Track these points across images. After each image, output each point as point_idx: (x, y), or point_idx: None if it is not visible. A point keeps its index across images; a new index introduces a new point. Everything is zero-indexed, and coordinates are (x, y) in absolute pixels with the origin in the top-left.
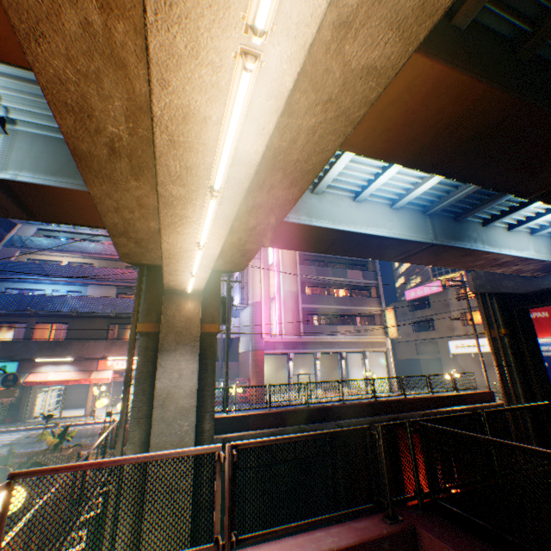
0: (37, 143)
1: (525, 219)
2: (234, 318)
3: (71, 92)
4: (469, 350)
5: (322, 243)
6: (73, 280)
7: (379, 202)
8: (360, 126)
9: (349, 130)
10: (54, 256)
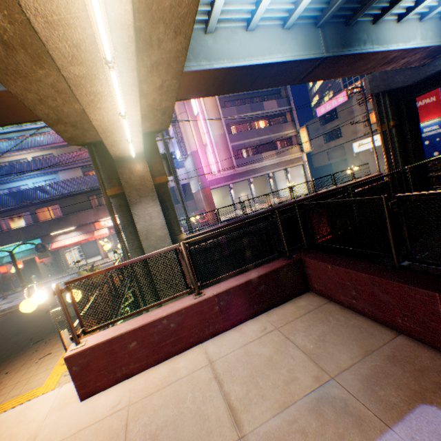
0: None
1: (414, 5)
2: (181, 169)
3: None
4: (369, 147)
5: (227, 84)
6: (44, 171)
7: (271, 26)
8: None
9: None
10: (18, 156)
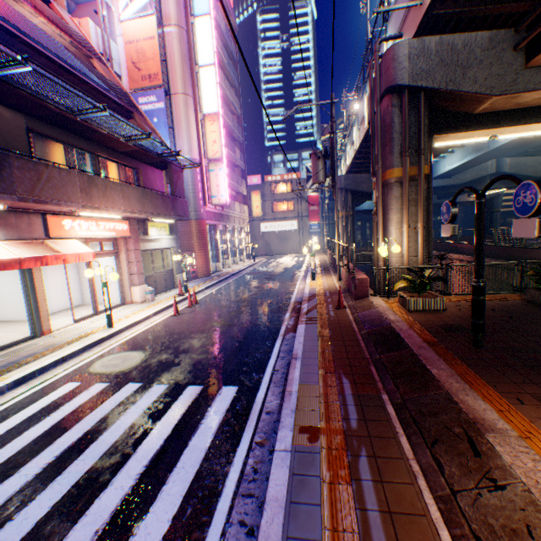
0: None
1: None
2: None
3: None
4: (275, 230)
5: None
6: None
7: None
8: None
9: None
10: None
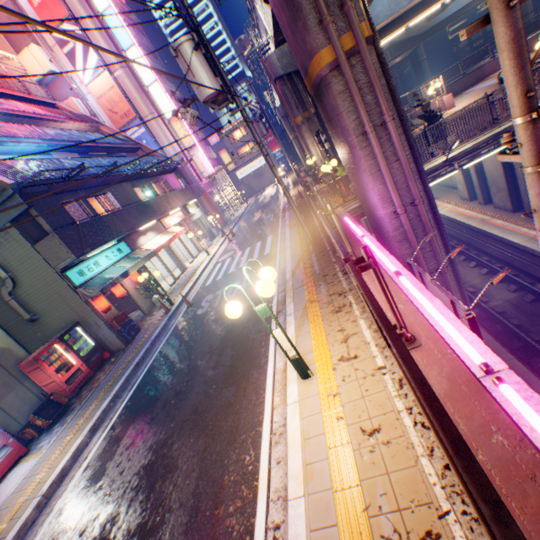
0: None
1: None
2: None
3: None
4: (250, 172)
5: None
6: (48, 142)
7: None
8: None
9: None
10: None
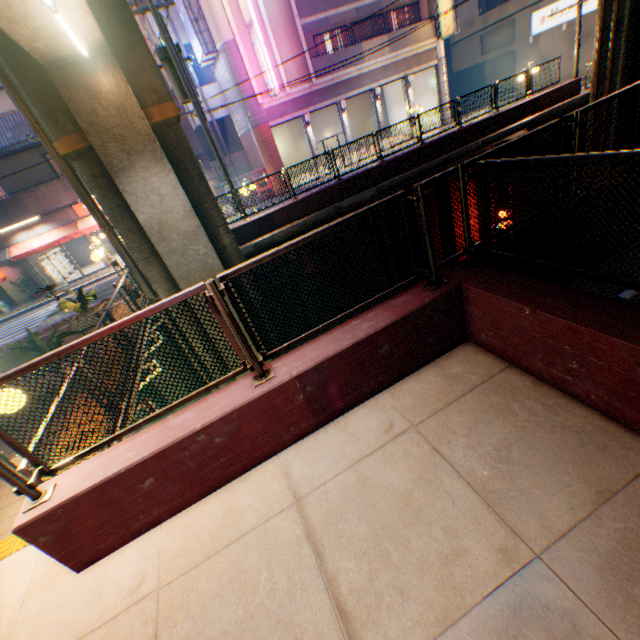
0: None
1: None
2: (210, 87)
3: None
4: (561, 22)
5: None
6: None
7: None
8: None
9: None
10: None
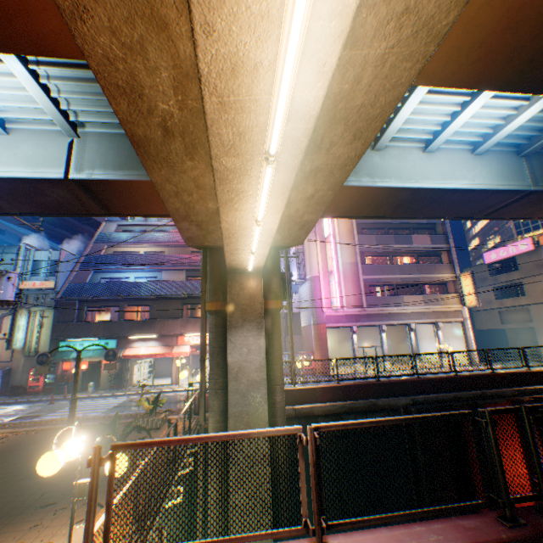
0: (103, 141)
1: None
2: (293, 294)
3: (120, 72)
4: None
5: (386, 206)
6: (149, 267)
7: (456, 149)
8: (440, 47)
9: (431, 49)
10: (133, 248)
